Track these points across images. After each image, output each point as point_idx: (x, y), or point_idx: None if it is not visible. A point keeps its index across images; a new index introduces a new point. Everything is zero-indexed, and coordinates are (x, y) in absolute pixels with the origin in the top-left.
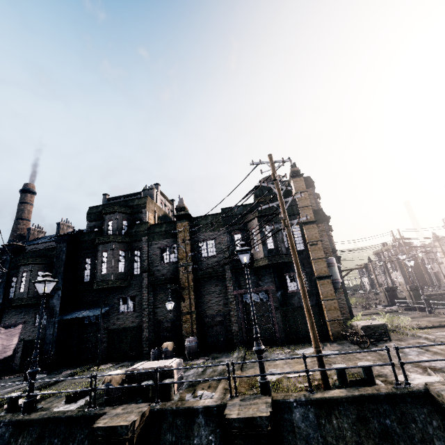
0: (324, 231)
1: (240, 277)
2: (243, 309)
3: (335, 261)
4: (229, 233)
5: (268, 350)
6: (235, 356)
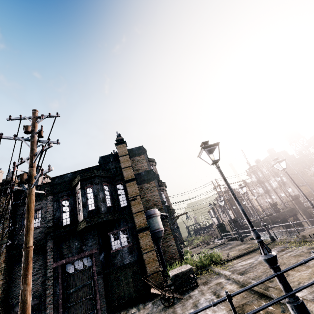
0: (155, 187)
1: (63, 245)
2: (63, 283)
3: (157, 212)
4: (57, 201)
5: None
6: None
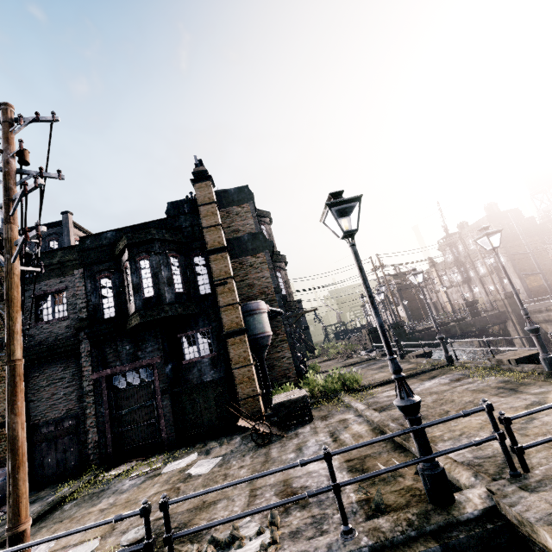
0: (265, 264)
1: (107, 349)
2: (110, 401)
3: (262, 306)
4: (92, 278)
5: (134, 467)
6: (51, 498)
